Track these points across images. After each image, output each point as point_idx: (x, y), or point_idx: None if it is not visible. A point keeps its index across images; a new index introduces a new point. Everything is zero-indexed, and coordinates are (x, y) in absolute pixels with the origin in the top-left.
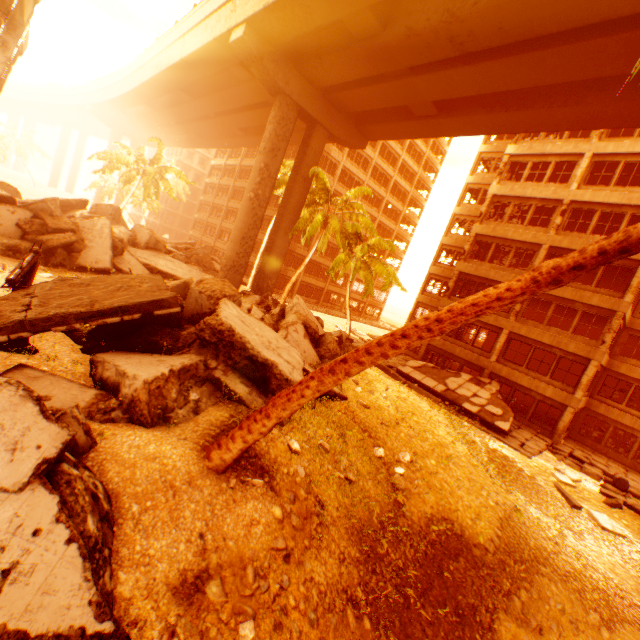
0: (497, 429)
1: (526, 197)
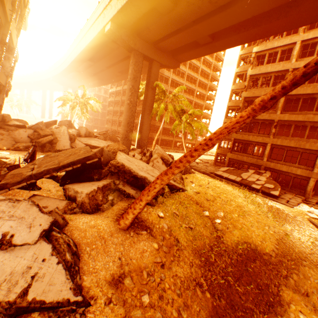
0: (272, 195)
1: (268, 72)
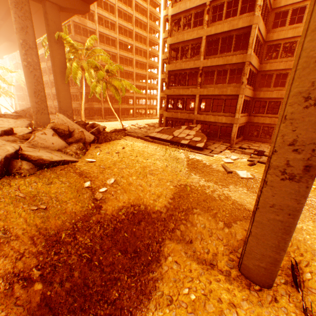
0: (198, 148)
1: (188, 9)
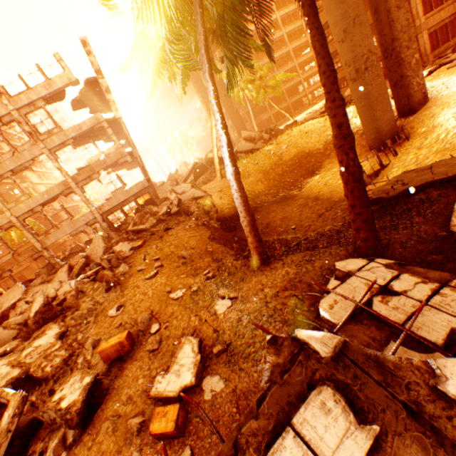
0: None
1: None
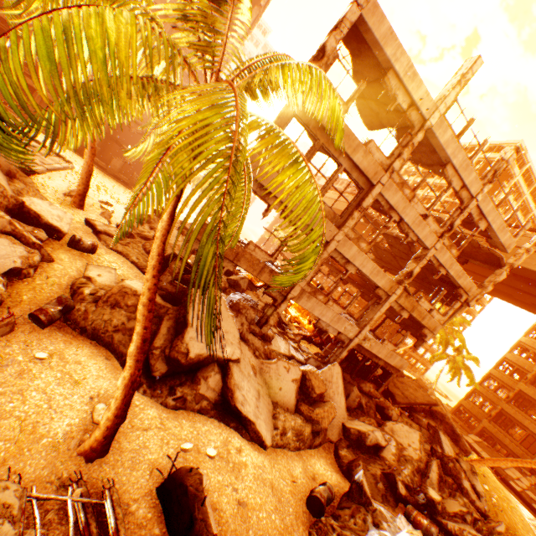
0: (533, 508)
1: None
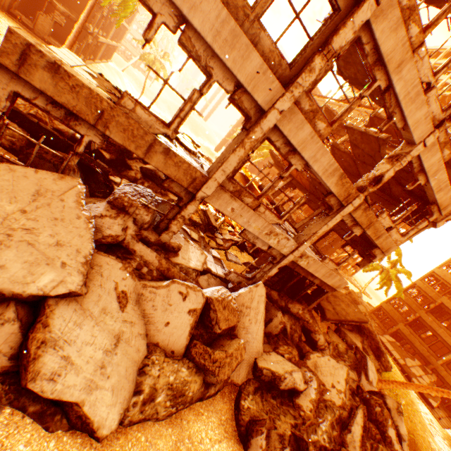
0: (428, 402)
1: None
